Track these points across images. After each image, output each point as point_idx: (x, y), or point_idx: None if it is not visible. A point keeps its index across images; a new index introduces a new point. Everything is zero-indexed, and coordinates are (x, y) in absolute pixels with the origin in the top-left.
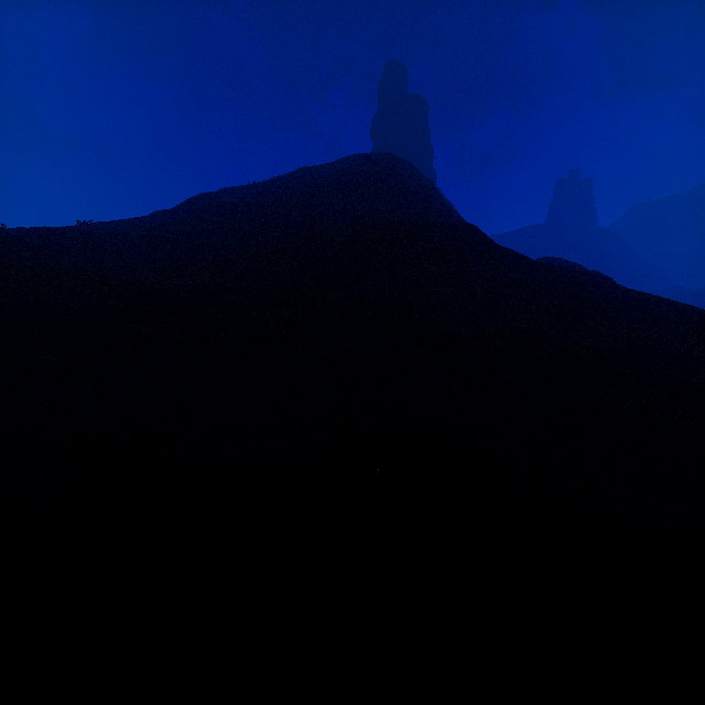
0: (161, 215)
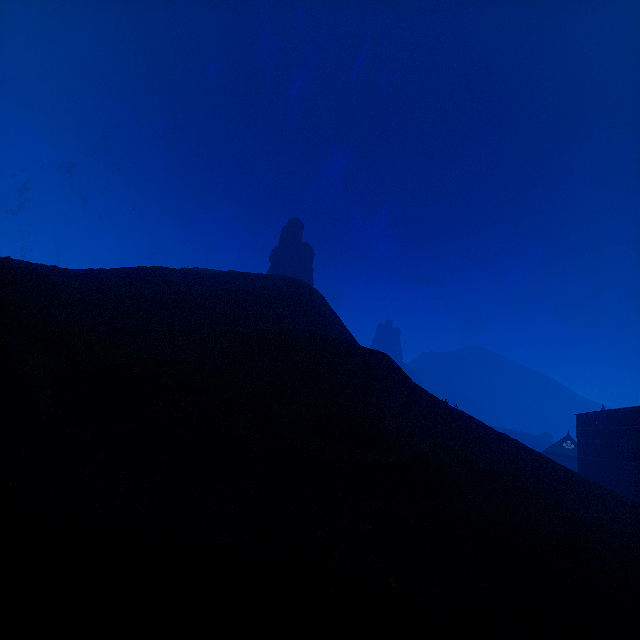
0: (101, 274)
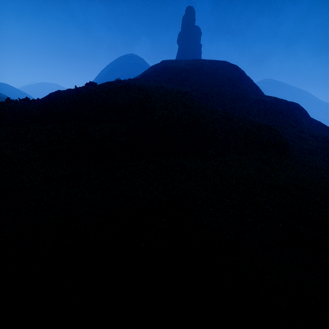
0: (170, 80)
